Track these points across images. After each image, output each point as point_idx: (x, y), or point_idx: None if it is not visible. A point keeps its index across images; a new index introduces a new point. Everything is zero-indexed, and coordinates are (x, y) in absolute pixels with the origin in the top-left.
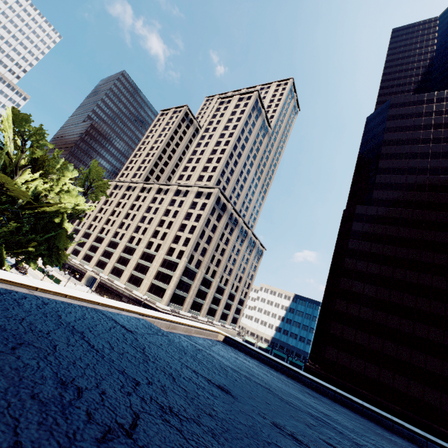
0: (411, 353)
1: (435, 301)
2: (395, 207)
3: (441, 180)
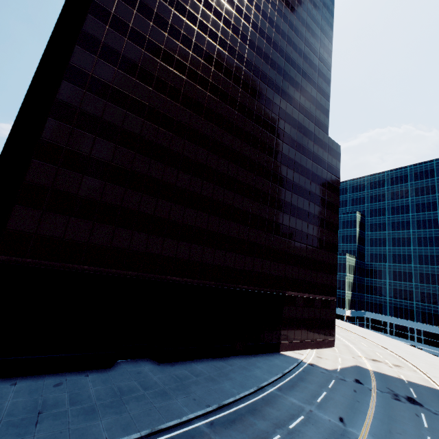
0: (157, 203)
1: (190, 143)
2: (167, 3)
3: (217, 2)
